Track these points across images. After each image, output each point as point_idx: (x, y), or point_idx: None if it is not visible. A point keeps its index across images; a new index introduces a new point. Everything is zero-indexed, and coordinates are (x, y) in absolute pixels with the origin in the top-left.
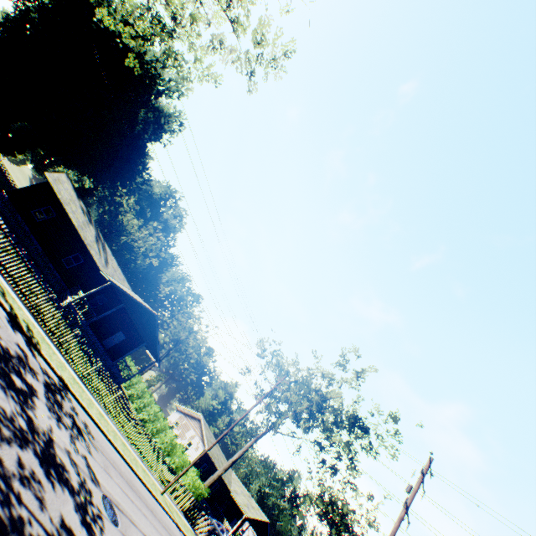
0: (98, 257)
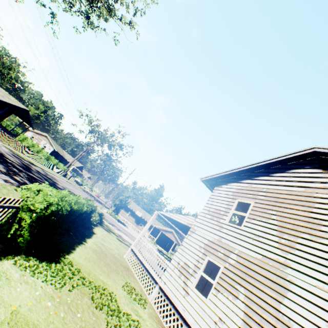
0: None
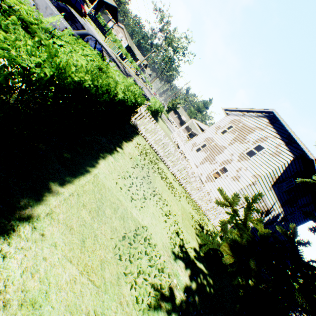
0: None
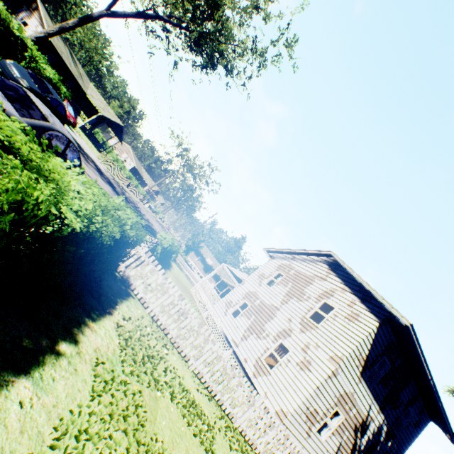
0: (81, 83)
